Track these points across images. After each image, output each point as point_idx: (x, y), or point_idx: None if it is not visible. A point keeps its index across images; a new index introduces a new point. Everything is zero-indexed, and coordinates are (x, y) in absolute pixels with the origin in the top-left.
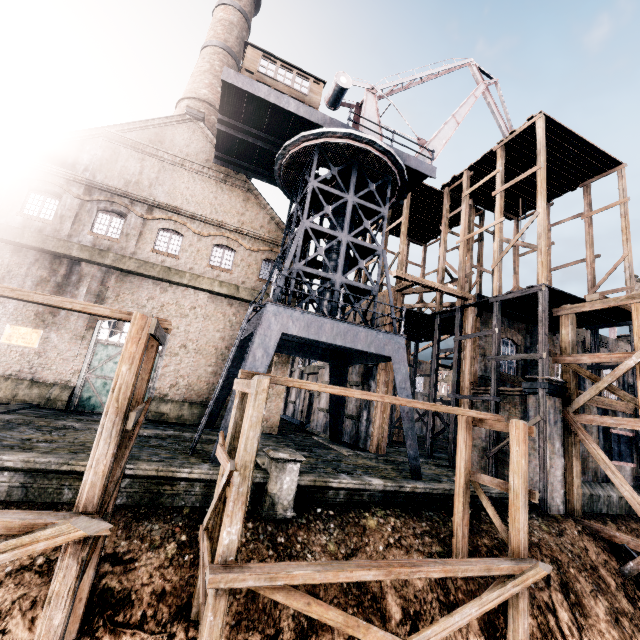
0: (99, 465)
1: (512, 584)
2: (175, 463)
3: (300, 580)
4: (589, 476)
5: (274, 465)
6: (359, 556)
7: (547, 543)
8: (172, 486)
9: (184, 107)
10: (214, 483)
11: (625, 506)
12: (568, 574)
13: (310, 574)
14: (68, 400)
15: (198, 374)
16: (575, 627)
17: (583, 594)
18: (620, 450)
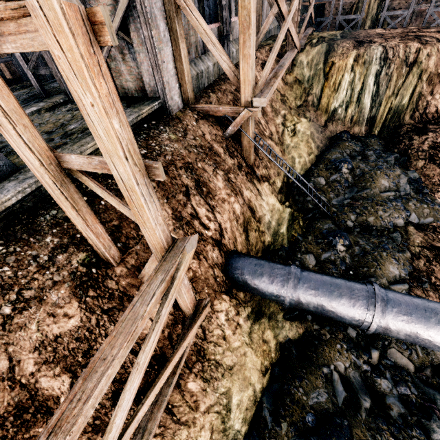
0: None
1: (167, 305)
2: None
3: None
4: (193, 54)
5: None
6: None
7: (179, 153)
8: None
9: None
10: None
11: (217, 71)
12: (198, 171)
13: None
14: None
15: None
16: (210, 212)
17: (210, 180)
18: (210, 10)
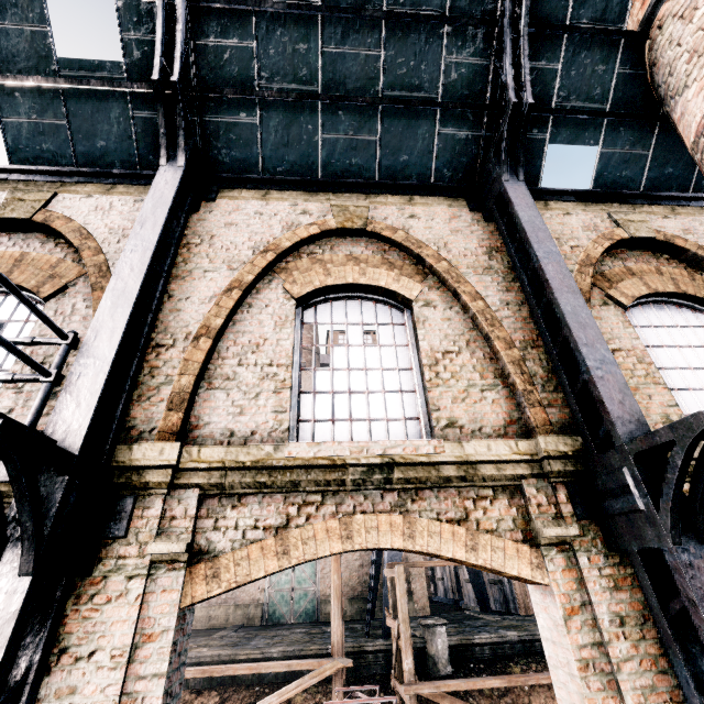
0: (338, 631)
1: None
2: (362, 641)
3: (453, 688)
4: None
5: (427, 630)
6: (509, 696)
7: None
8: (364, 659)
9: None
10: (390, 652)
11: None
12: None
13: (458, 684)
14: (261, 616)
15: (349, 570)
16: None
17: None
18: None
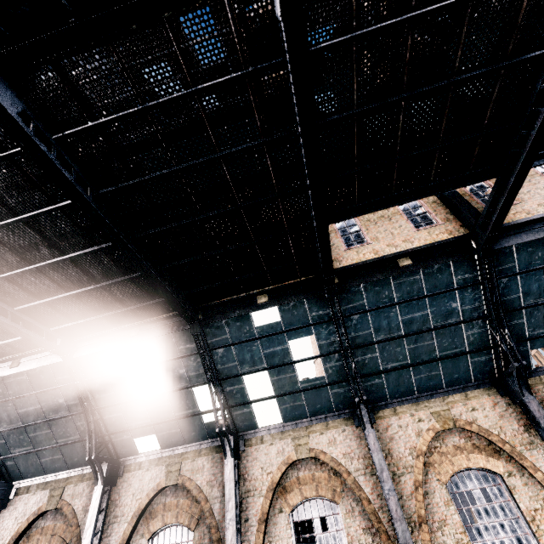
0: None
1: None
2: None
3: None
4: None
5: None
6: None
7: None
8: None
9: (320, 363)
10: None
11: None
12: None
13: None
14: None
15: None
16: None
17: None
18: None
